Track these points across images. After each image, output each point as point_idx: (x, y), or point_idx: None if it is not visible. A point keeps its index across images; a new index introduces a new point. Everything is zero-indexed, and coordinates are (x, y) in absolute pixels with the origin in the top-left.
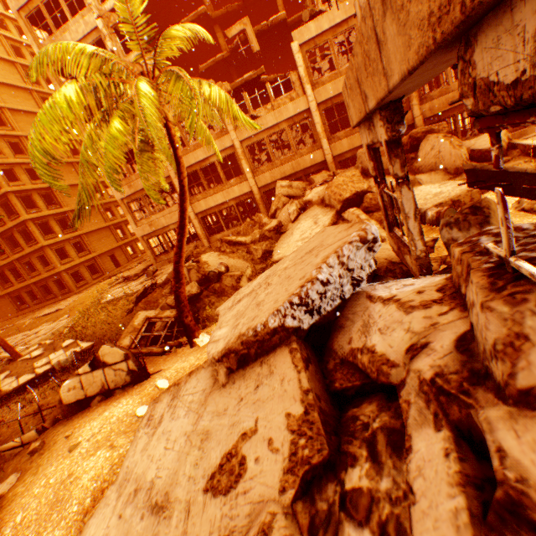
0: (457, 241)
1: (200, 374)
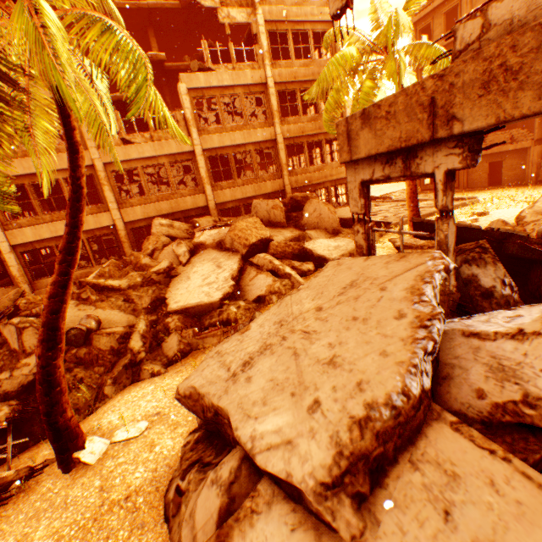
0: (478, 277)
1: (257, 531)
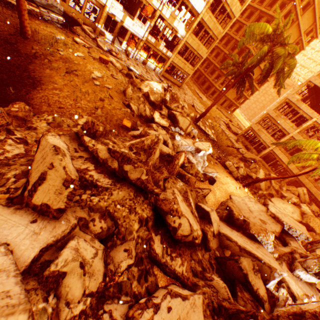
0: None
1: (262, 206)
